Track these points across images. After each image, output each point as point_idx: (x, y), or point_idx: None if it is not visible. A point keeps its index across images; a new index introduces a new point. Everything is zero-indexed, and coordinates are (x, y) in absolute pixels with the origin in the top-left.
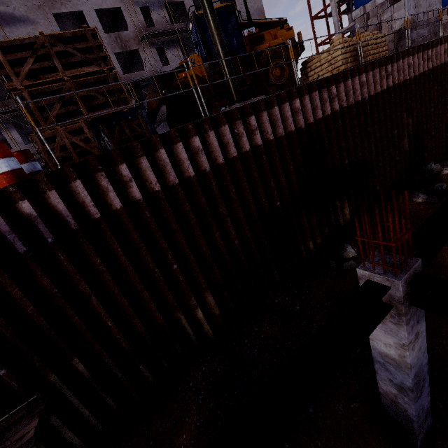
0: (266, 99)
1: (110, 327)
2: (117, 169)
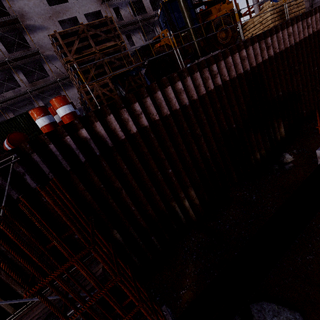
0: (222, 51)
1: (134, 210)
2: (133, 106)
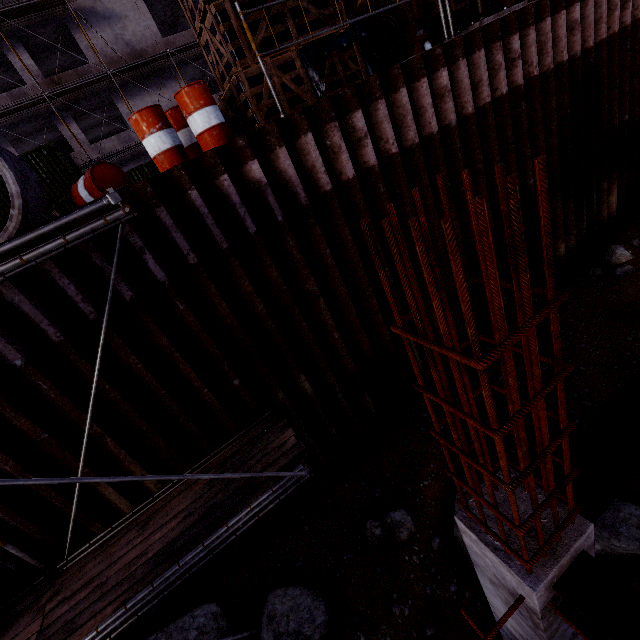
0: (534, 4)
1: (337, 340)
2: (350, 118)
